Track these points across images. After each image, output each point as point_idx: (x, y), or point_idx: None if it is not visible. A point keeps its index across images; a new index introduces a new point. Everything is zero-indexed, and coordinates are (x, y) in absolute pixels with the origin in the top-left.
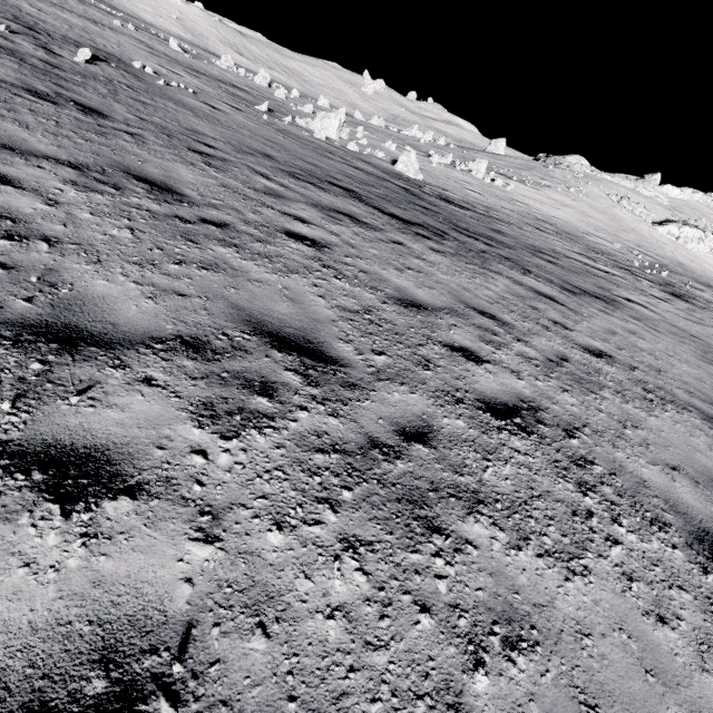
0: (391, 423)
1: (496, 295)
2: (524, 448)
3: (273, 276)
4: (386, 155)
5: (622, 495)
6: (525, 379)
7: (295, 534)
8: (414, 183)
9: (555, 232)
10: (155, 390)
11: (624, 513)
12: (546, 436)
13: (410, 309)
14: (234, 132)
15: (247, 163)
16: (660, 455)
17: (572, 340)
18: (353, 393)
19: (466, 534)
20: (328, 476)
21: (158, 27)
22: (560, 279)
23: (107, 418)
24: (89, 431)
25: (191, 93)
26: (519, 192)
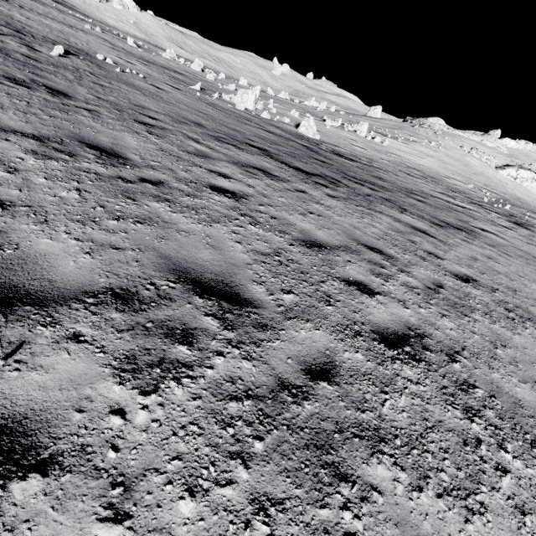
0: (299, 362)
1: (381, 232)
2: (415, 377)
3: (198, 226)
4: (291, 121)
5: (503, 417)
6: (410, 307)
7: (207, 499)
8: (313, 141)
9: (422, 176)
10: (81, 346)
11: (507, 437)
12: (432, 362)
13: (312, 248)
14: (173, 106)
15: (182, 130)
16: (528, 372)
17: (444, 268)
18: (265, 334)
19: (370, 478)
20: (240, 426)
21: (120, 29)
22: (429, 215)
23: (30, 381)
24: (10, 399)
25: (141, 77)
26: (393, 146)
